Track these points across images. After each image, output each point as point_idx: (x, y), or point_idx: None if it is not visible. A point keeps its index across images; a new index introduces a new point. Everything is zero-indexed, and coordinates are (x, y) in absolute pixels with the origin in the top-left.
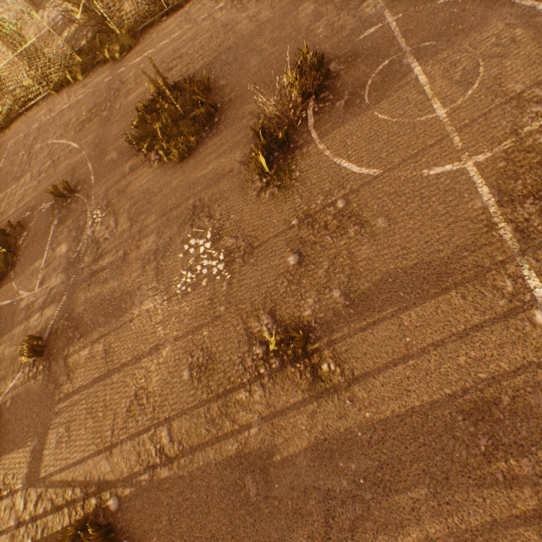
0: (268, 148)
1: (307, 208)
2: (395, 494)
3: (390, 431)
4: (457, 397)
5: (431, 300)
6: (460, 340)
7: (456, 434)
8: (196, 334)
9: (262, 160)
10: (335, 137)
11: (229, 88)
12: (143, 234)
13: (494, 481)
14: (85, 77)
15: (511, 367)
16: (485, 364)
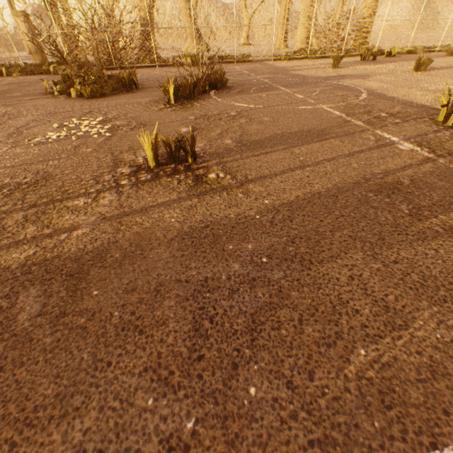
0: (176, 96)
1: (205, 114)
2: (319, 265)
3: (298, 211)
4: (362, 183)
5: (316, 143)
6: (348, 157)
7: (374, 205)
8: (34, 165)
9: (171, 88)
10: (230, 98)
11: (151, 85)
12: (15, 119)
13: (435, 233)
14: (21, 76)
15: (398, 167)
16: (376, 166)
